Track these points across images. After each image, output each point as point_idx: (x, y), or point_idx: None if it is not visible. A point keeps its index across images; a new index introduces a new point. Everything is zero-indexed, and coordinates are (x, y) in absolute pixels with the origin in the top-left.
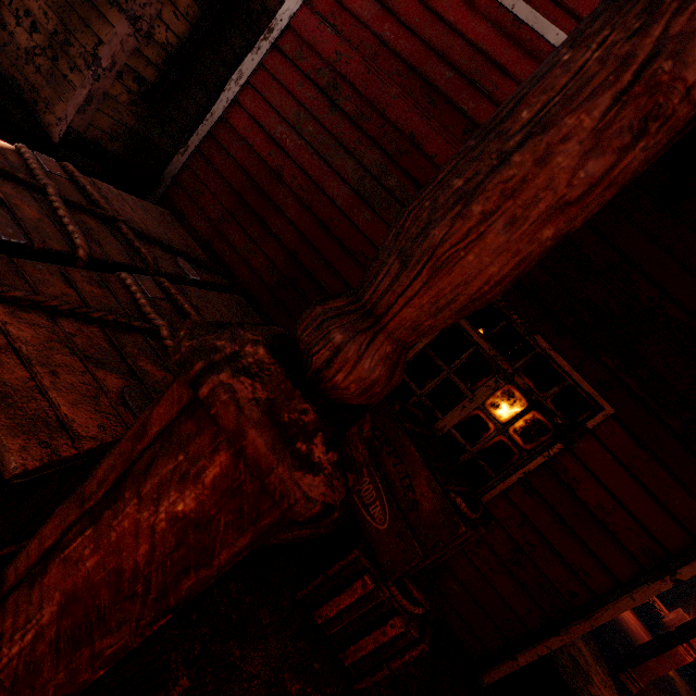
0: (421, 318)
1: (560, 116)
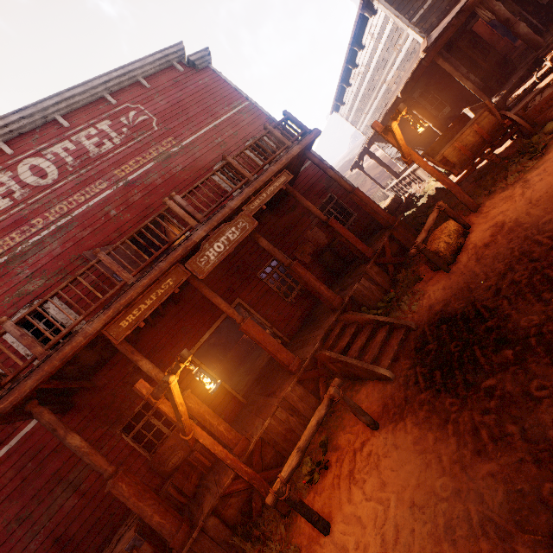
0: (106, 465)
1: (90, 459)
